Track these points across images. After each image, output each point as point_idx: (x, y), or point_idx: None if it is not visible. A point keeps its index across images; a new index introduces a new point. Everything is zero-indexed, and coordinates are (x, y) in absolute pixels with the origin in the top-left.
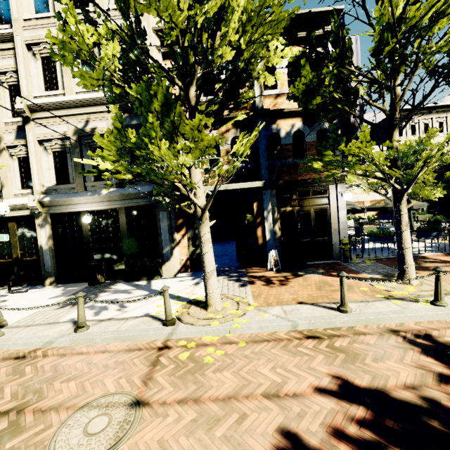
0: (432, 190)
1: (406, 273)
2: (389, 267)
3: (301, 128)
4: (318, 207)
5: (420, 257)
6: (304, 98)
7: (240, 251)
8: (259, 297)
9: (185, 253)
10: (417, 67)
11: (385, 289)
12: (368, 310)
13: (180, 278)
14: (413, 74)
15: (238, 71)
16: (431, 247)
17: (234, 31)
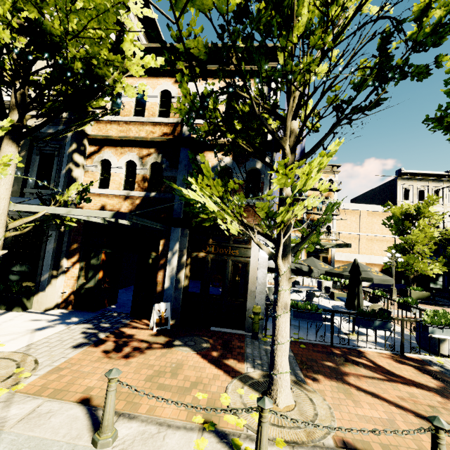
0: (430, 264)
1: (274, 383)
2: (294, 360)
3: (230, 164)
4: (237, 259)
5: (355, 353)
6: (189, 121)
7: (134, 295)
8: (58, 372)
9: (71, 285)
10: (290, 91)
11: (230, 404)
12: (138, 449)
13: (44, 315)
14: (289, 100)
15: (74, 71)
16: (375, 340)
17: (7, 5)
